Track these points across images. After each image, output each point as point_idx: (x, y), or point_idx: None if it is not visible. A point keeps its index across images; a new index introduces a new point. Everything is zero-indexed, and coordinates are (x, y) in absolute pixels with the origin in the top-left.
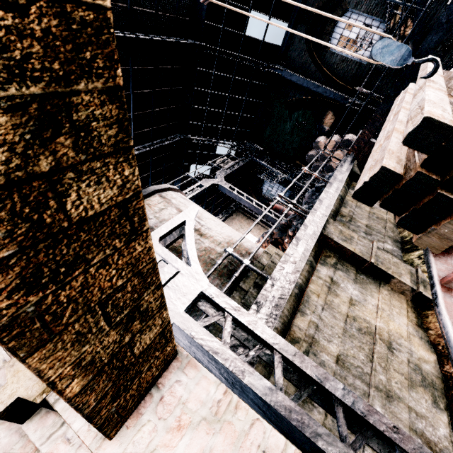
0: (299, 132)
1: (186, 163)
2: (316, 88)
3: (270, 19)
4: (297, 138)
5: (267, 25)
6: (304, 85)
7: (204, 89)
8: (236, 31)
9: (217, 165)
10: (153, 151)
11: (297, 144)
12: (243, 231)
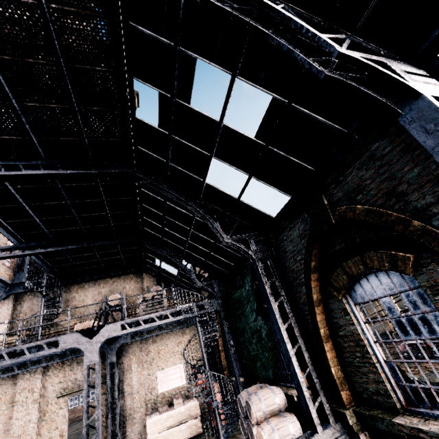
0: (258, 344)
1: (150, 254)
2: (281, 338)
3: (249, 180)
4: (255, 347)
5: (245, 185)
6: (269, 310)
7: (157, 210)
8: (192, 173)
9: (139, 301)
10: (78, 248)
11: (253, 352)
12: (178, 360)
